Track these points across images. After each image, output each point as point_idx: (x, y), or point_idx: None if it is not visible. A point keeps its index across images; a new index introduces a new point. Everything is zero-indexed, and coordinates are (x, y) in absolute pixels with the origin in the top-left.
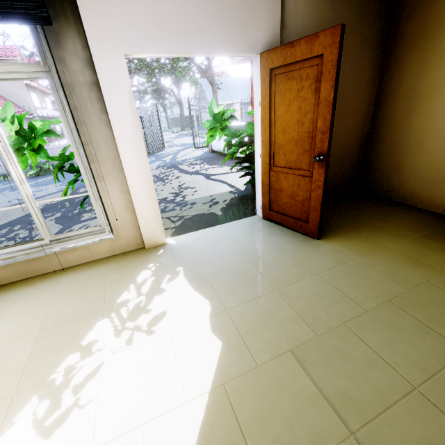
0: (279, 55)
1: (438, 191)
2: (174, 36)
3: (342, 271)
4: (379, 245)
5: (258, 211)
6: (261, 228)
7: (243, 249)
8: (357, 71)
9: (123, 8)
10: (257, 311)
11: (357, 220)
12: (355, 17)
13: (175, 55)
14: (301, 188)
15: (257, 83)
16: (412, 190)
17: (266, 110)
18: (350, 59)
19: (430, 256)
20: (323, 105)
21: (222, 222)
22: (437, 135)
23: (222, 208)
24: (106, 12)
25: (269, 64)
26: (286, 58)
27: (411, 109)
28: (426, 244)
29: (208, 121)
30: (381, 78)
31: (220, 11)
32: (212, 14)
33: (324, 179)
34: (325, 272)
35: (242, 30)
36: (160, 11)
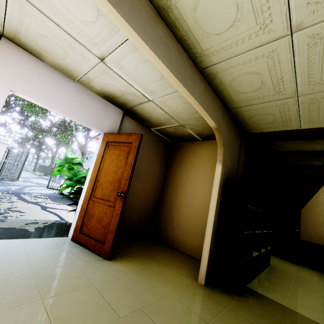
0: (113, 136)
1: (188, 239)
2: (54, 100)
3: (115, 284)
4: (150, 268)
5: (70, 234)
6: (65, 246)
7: (34, 261)
8: (154, 165)
9: (26, 73)
10: (2, 322)
11: (142, 252)
12: (155, 142)
13: (50, 108)
14: (106, 214)
15: (99, 146)
16: (177, 237)
17: (99, 161)
18: (152, 158)
19: (177, 278)
20: (128, 165)
21: (29, 237)
22: (186, 205)
23: (37, 227)
24: (12, 68)
25: (107, 139)
26: (116, 139)
27: (177, 190)
28: (178, 270)
29: (60, 159)
30: (165, 172)
31: (88, 106)
32: (83, 104)
33: (121, 209)
34: (100, 285)
35: (97, 119)
36: (51, 87)
